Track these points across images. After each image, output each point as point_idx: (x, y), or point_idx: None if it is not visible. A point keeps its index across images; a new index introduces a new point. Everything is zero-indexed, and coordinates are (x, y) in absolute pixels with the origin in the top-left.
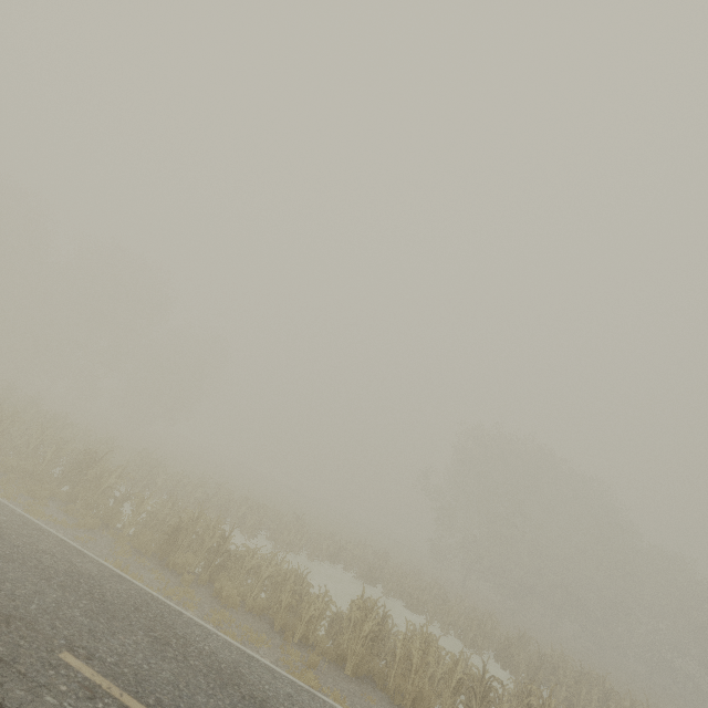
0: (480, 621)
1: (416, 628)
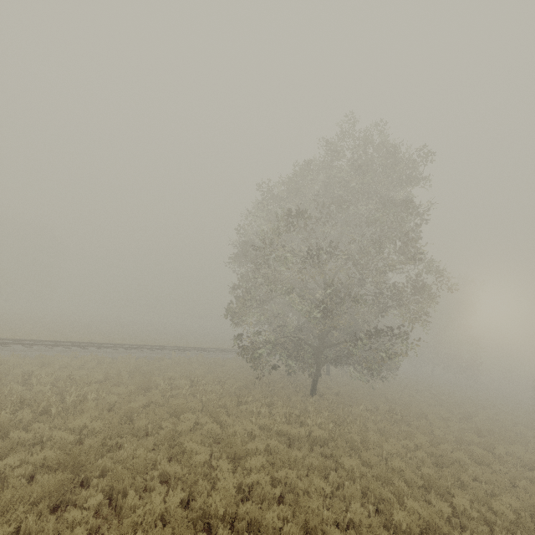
0: None
1: None
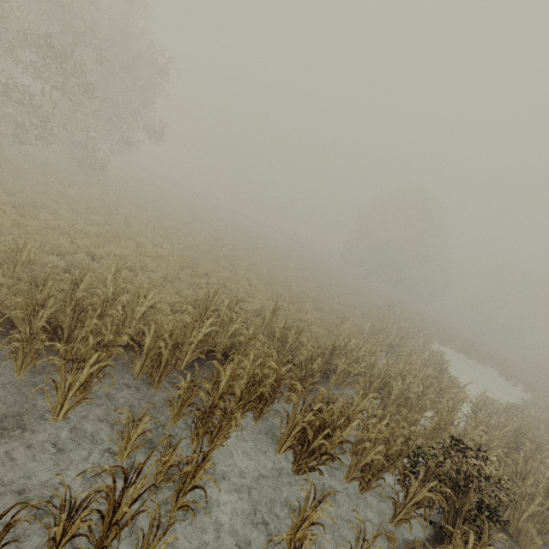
0: (466, 342)
1: (538, 396)
